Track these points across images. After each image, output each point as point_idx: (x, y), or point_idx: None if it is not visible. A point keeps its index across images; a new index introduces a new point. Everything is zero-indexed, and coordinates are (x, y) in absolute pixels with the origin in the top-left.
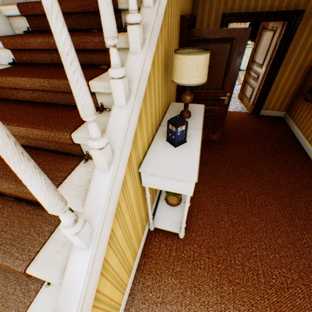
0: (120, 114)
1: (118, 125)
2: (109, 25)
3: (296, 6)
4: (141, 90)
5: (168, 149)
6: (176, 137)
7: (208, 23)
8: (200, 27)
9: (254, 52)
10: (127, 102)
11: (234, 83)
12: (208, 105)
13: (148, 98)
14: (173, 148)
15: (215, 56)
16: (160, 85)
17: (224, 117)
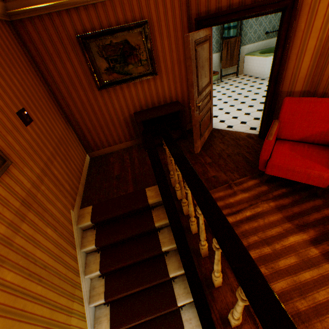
0: None
1: None
2: None
3: None
4: None
5: None
6: None
7: None
8: None
9: None
10: None
11: None
12: None
13: None
14: None
15: None
16: None
17: None
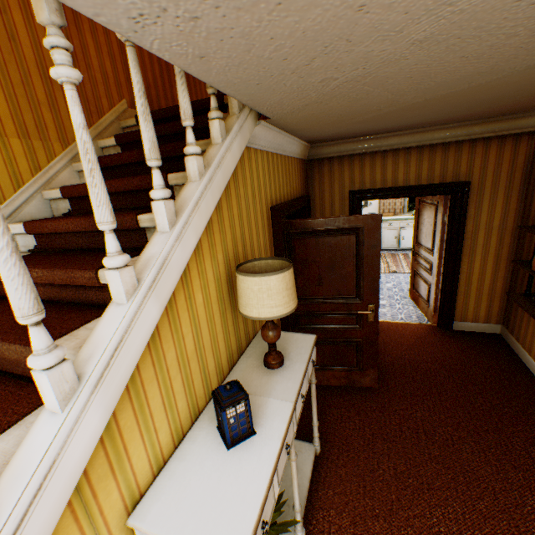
0: (46, 429)
1: (30, 458)
2: (18, 302)
3: (455, 177)
4: (124, 363)
5: (212, 453)
6: (225, 428)
7: (332, 202)
8: (320, 207)
9: (417, 230)
10: (69, 402)
11: (377, 288)
12: (341, 323)
13: (172, 353)
14: (223, 451)
15: (334, 251)
16: (216, 316)
17: (375, 344)
